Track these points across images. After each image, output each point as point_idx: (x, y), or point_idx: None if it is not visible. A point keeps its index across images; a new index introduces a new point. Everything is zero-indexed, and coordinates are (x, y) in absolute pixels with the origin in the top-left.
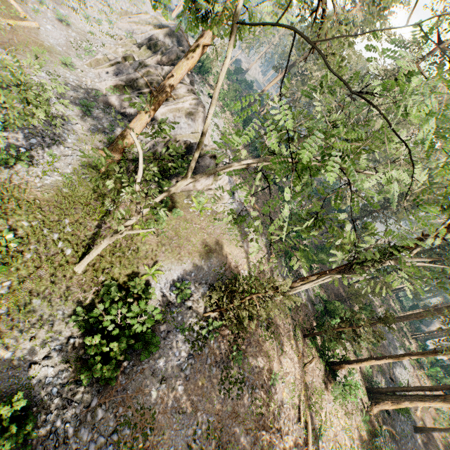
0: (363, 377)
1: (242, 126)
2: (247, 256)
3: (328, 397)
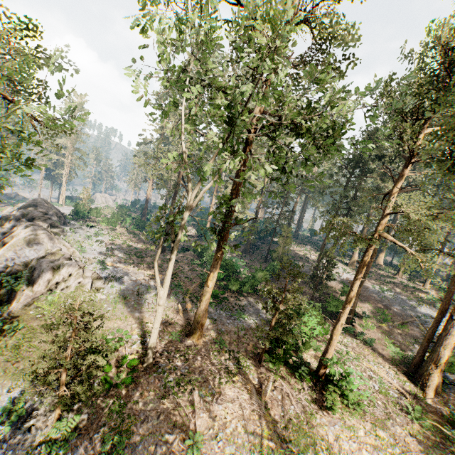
0: (393, 363)
1: (137, 230)
2: (140, 321)
3: (328, 418)
